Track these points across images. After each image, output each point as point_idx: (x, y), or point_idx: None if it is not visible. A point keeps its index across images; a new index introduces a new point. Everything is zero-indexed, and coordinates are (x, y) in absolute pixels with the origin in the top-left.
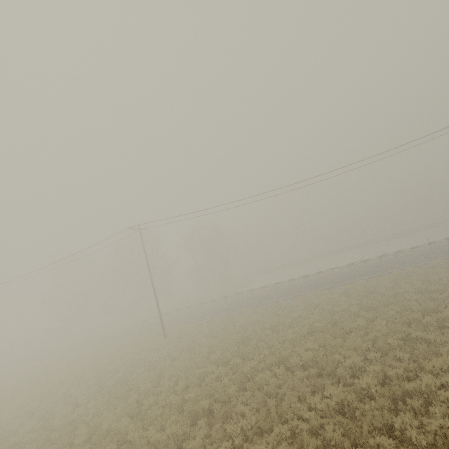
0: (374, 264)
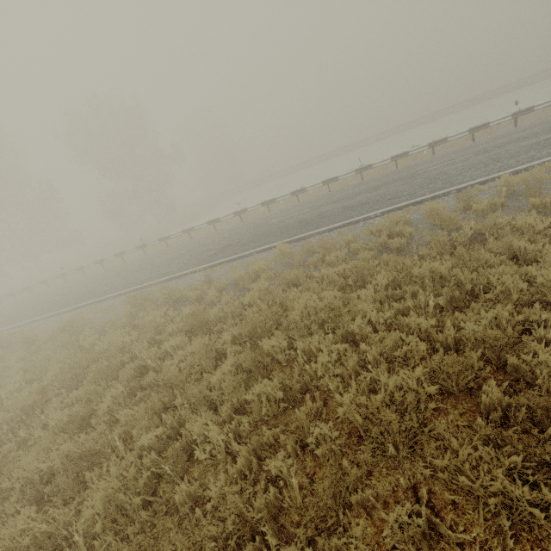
0: (378, 177)
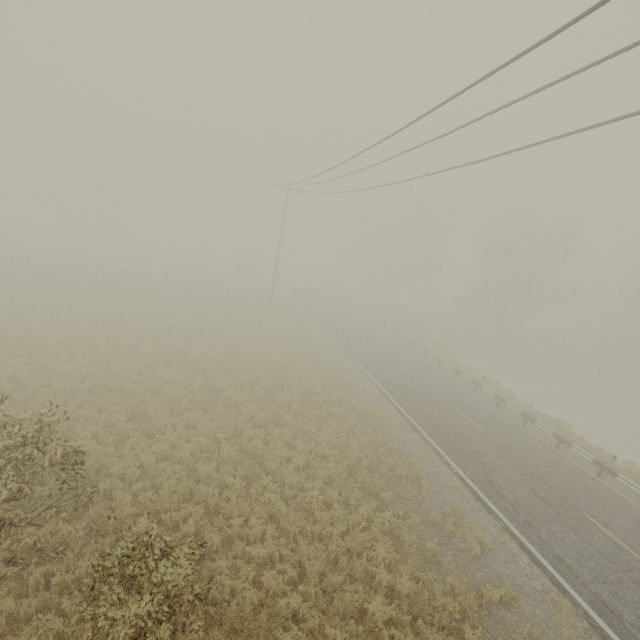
0: (594, 487)
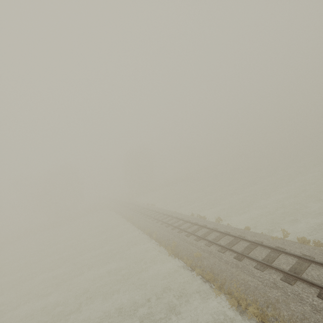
0: None
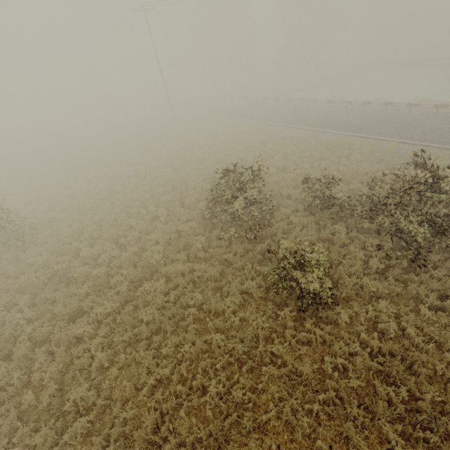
0: (411, 115)
